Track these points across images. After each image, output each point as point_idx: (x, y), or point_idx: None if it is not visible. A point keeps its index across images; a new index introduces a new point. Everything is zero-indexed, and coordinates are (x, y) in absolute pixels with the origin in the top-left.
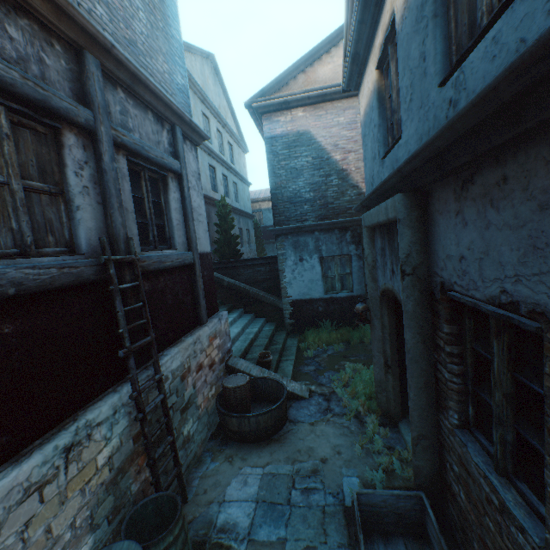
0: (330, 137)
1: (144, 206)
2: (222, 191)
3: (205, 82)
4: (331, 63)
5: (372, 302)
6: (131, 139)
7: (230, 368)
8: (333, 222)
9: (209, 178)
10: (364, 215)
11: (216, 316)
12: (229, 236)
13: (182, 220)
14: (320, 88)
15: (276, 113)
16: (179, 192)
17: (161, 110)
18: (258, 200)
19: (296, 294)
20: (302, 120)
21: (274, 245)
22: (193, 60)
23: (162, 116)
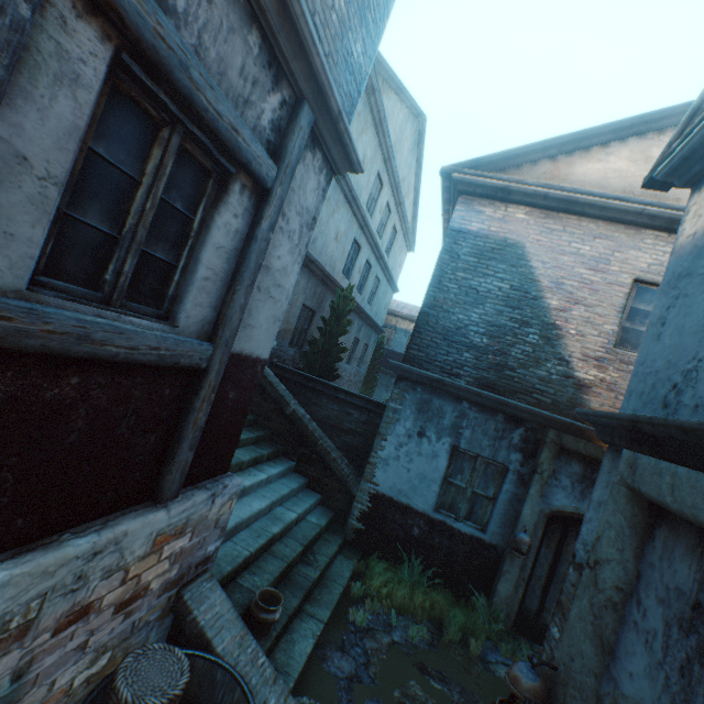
0: (553, 268)
1: (132, 200)
2: (355, 280)
3: (400, 142)
4: (603, 161)
5: (567, 692)
6: (153, 17)
7: (183, 605)
8: (503, 400)
9: (346, 255)
10: (648, 460)
11: (211, 486)
12: (333, 343)
13: (226, 276)
14: (572, 189)
15: (483, 199)
16: (247, 222)
17: (286, 47)
18: (397, 314)
19: (388, 485)
20: (518, 225)
21: (392, 379)
22: (398, 108)
23: (285, 64)
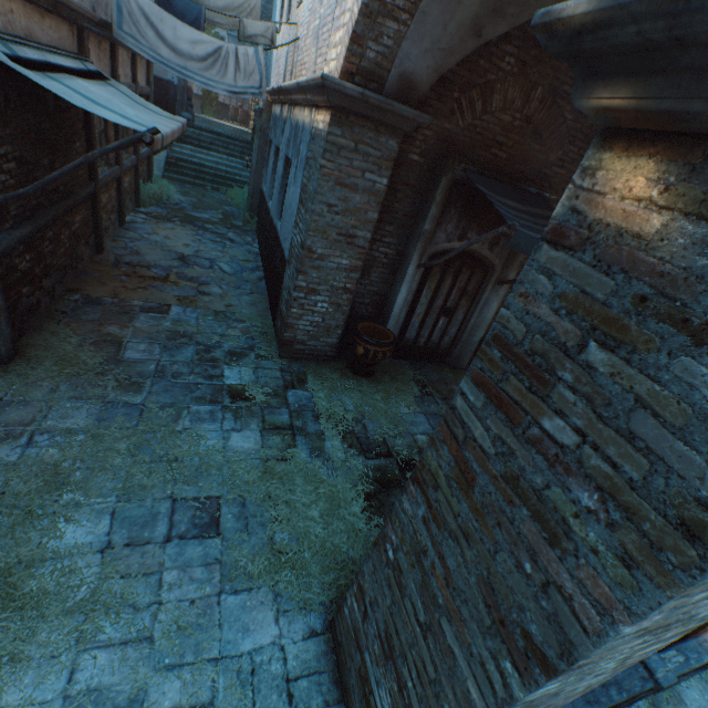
0: None
1: None
2: None
3: None
4: None
5: None
6: None
7: None
8: None
9: None
10: None
11: None
12: None
13: None
14: None
15: None
16: None
17: None
18: None
19: None
20: None
21: None
22: None
23: None
